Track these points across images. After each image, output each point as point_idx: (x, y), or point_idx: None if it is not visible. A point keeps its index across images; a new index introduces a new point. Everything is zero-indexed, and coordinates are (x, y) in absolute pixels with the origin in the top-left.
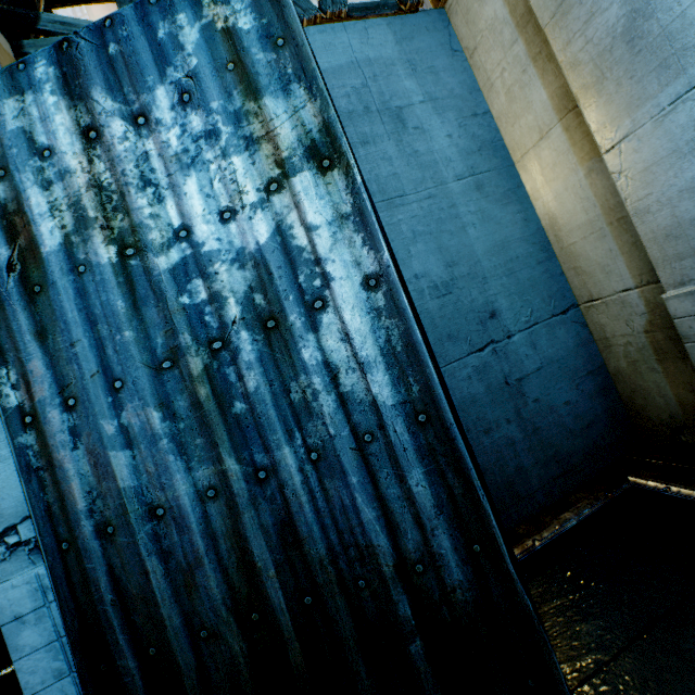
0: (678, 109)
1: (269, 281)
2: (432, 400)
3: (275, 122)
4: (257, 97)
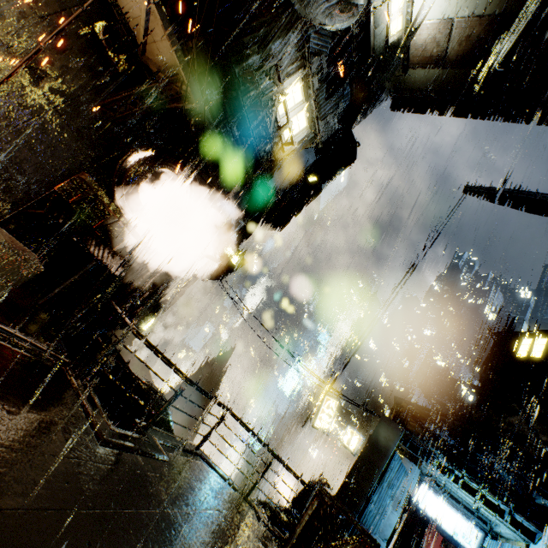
0: (389, 511)
1: (385, 508)
2: (378, 534)
3: (396, 492)
4: (398, 488)
